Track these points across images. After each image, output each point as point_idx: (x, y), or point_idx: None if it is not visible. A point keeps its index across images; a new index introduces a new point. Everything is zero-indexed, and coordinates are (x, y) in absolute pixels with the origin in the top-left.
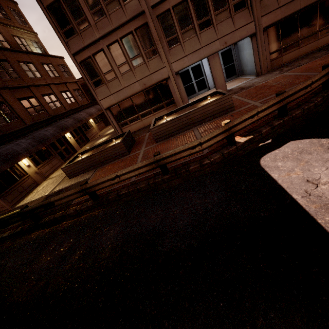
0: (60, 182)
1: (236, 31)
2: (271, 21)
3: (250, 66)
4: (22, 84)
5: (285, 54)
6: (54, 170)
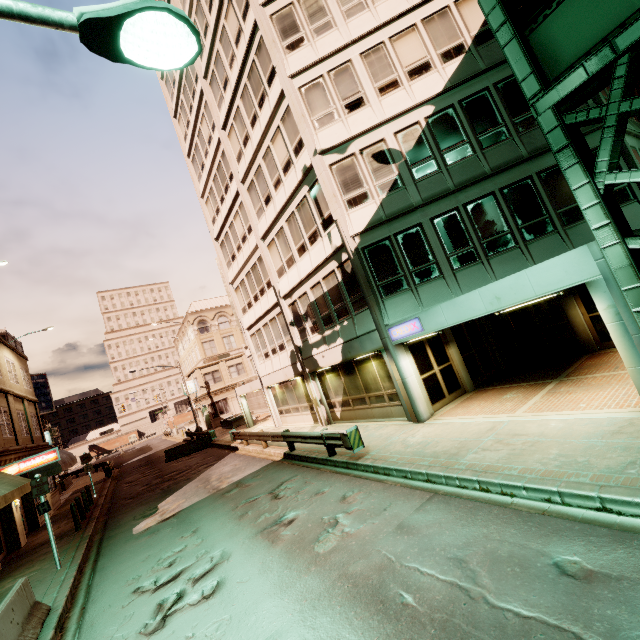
0: None
1: None
2: None
3: None
4: None
5: None
6: None
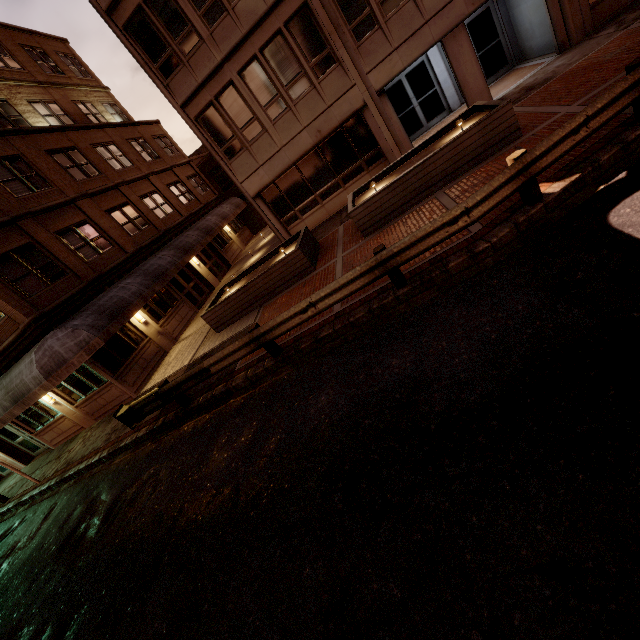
0: (203, 342)
1: None
2: None
3: (540, 35)
4: (107, 183)
5: None
6: (186, 325)
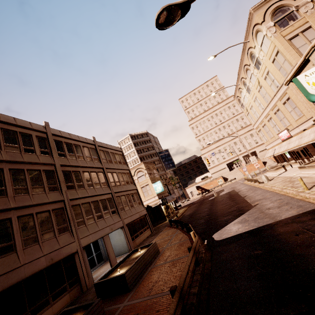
0: None
1: (115, 223)
2: (127, 222)
3: (119, 248)
4: None
5: (136, 239)
6: None
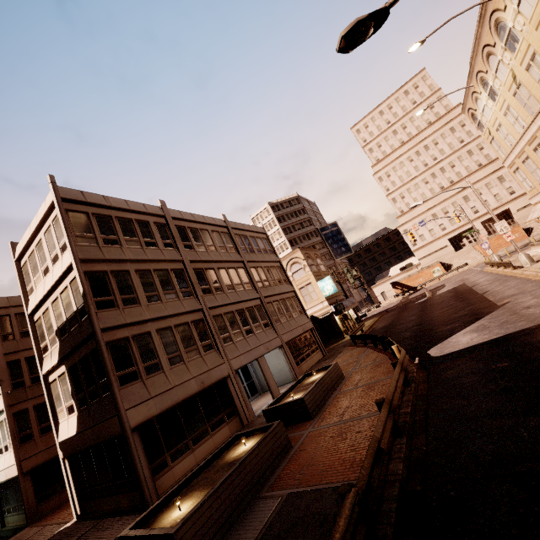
0: None
1: (271, 341)
2: (287, 339)
3: (278, 377)
4: None
5: (302, 364)
6: None
